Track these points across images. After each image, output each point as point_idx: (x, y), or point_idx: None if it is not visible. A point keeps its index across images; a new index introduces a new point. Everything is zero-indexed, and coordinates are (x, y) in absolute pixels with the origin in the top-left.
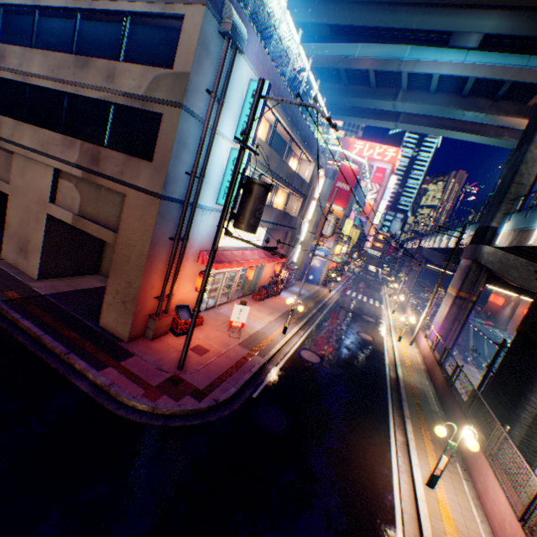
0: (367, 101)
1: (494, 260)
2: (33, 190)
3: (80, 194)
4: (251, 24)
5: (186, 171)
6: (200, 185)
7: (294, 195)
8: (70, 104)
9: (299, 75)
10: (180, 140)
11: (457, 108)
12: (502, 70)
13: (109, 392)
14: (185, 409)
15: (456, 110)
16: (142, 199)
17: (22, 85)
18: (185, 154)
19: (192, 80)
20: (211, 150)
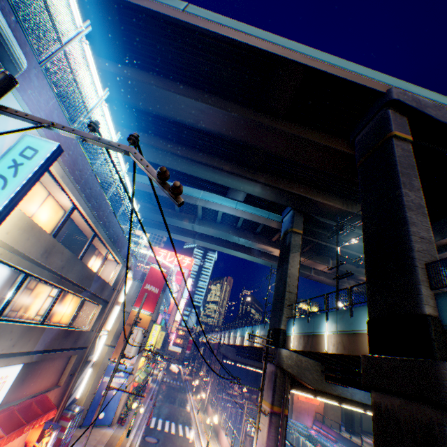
0: (174, 220)
1: (293, 362)
2: None
3: None
4: (45, 73)
5: None
6: None
7: (91, 300)
8: None
9: (116, 190)
10: None
11: (235, 235)
12: (257, 217)
13: None
14: None
15: (234, 236)
16: None
17: None
18: None
19: None
20: None
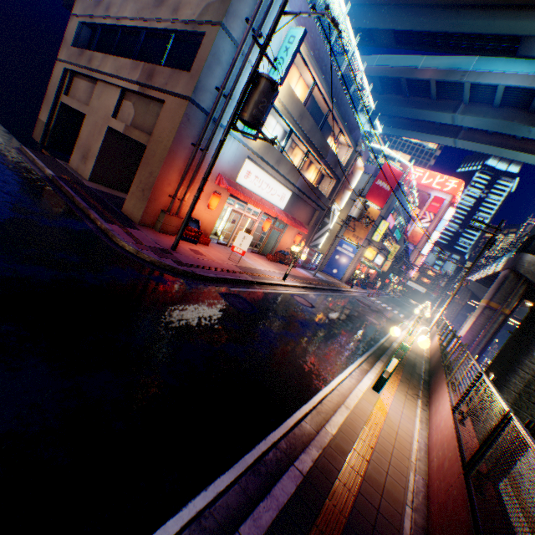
0: (425, 113)
1: None
2: (103, 109)
3: (135, 111)
4: None
5: (216, 87)
6: (227, 104)
7: (327, 173)
8: (145, 42)
9: (361, 84)
10: (215, 55)
11: (523, 123)
12: None
13: (108, 235)
14: (164, 262)
15: (520, 125)
16: (176, 103)
17: (115, 29)
18: (217, 70)
19: (233, 5)
20: (241, 74)
